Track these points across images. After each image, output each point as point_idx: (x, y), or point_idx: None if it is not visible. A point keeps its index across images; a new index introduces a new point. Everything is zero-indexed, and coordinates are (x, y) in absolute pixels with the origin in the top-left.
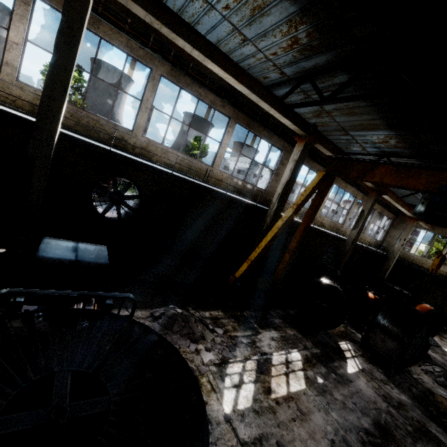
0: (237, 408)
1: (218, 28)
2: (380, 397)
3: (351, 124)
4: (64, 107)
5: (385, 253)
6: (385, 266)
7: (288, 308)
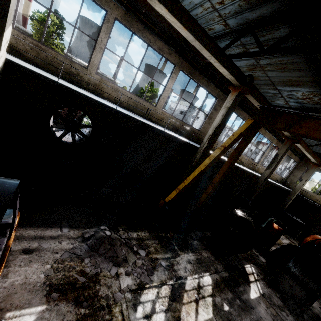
0: None
1: None
2: None
3: (281, 79)
4: (7, 33)
5: (288, 189)
6: (287, 199)
7: (206, 230)
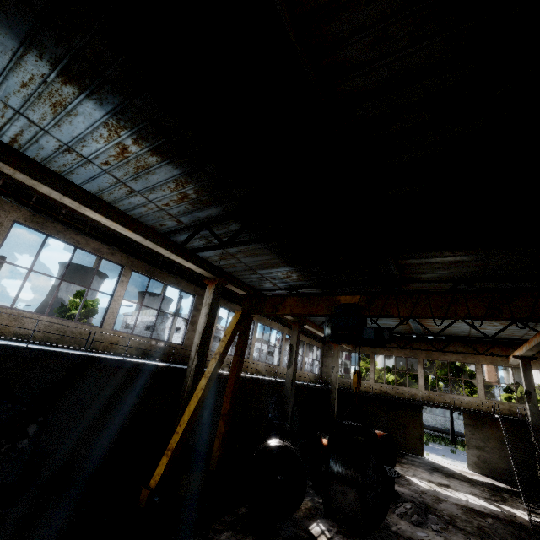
0: None
1: (99, 179)
2: None
3: (257, 264)
4: None
5: (326, 386)
6: (331, 401)
7: (238, 506)
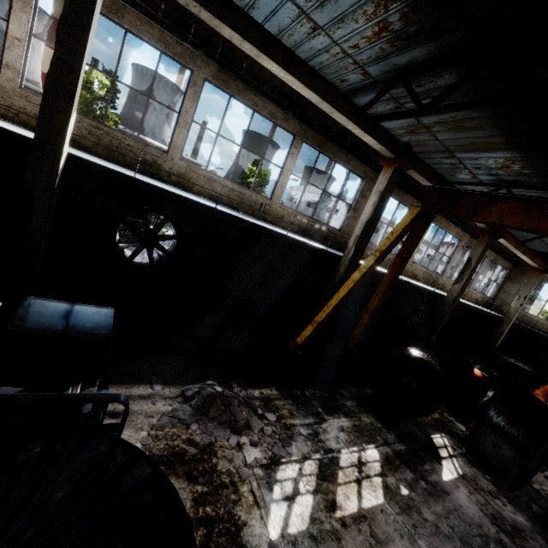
0: (288, 531)
1: (280, 12)
2: (487, 517)
3: (459, 143)
4: (72, 120)
5: (497, 315)
6: (497, 331)
7: (365, 385)
